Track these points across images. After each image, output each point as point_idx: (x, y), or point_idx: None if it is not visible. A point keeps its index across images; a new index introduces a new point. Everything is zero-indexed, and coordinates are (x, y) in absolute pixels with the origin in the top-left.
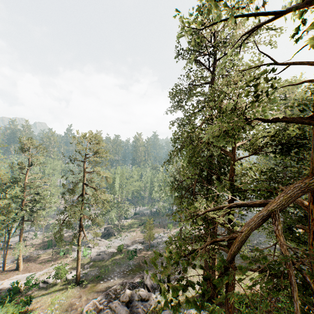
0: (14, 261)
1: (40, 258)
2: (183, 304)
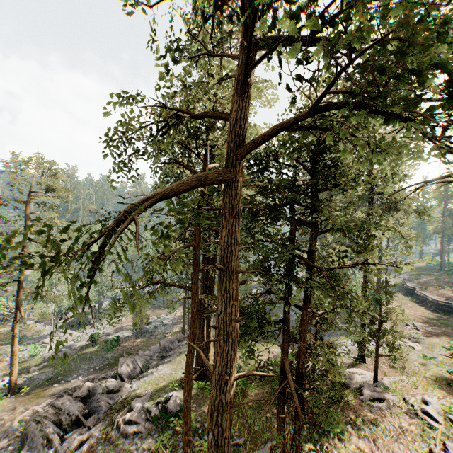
0: None
1: None
2: (166, 388)
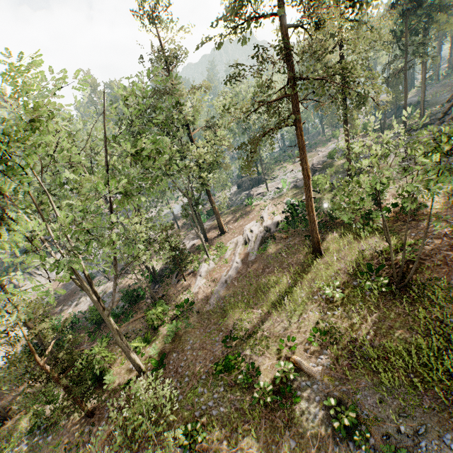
0: (195, 238)
1: (224, 221)
2: None
